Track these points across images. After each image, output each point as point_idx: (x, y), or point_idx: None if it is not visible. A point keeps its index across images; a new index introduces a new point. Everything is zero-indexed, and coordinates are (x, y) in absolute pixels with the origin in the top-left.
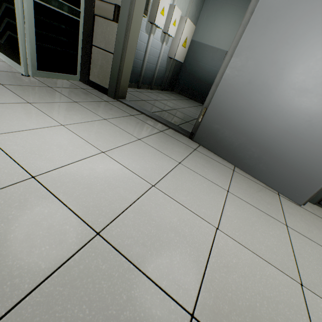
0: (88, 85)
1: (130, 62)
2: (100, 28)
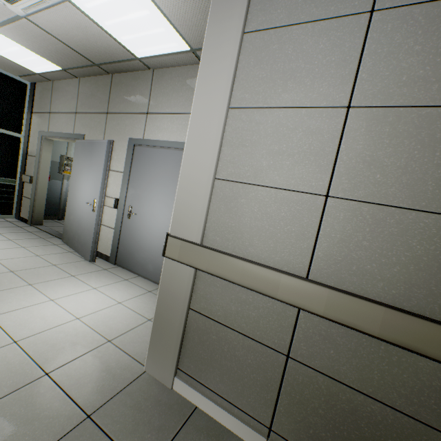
0: (19, 220)
1: (42, 202)
2: (26, 187)
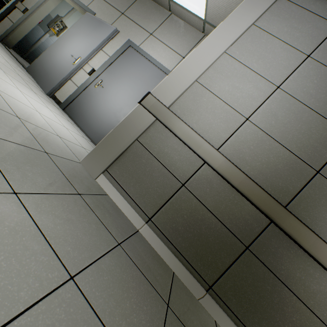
0: None
1: (22, 33)
2: (16, 13)
